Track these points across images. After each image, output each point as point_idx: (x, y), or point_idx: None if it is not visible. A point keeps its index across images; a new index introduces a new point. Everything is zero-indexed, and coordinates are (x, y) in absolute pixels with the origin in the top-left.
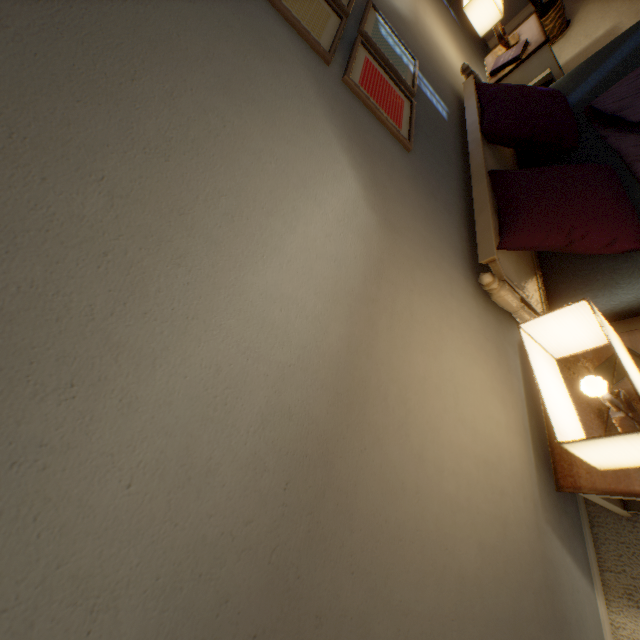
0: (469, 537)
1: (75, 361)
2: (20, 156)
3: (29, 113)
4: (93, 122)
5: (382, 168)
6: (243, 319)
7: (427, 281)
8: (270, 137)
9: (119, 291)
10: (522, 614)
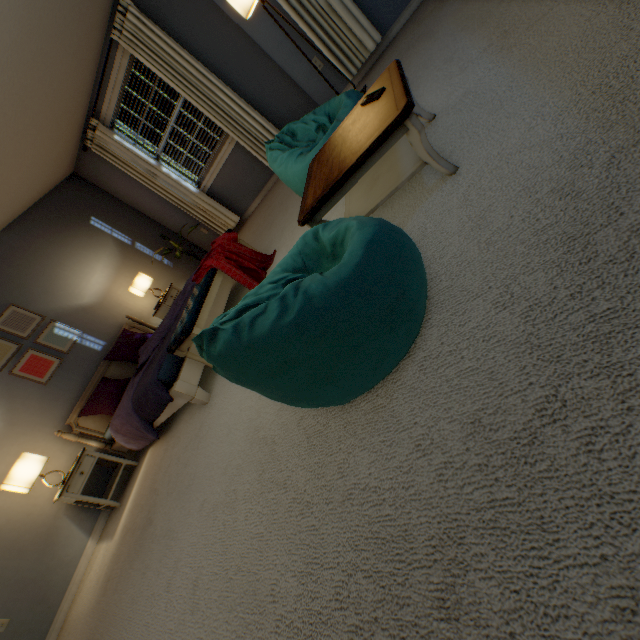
0: (4, 517)
1: None
2: None
3: None
4: None
5: (20, 401)
6: None
7: (28, 438)
8: None
9: None
10: (23, 538)
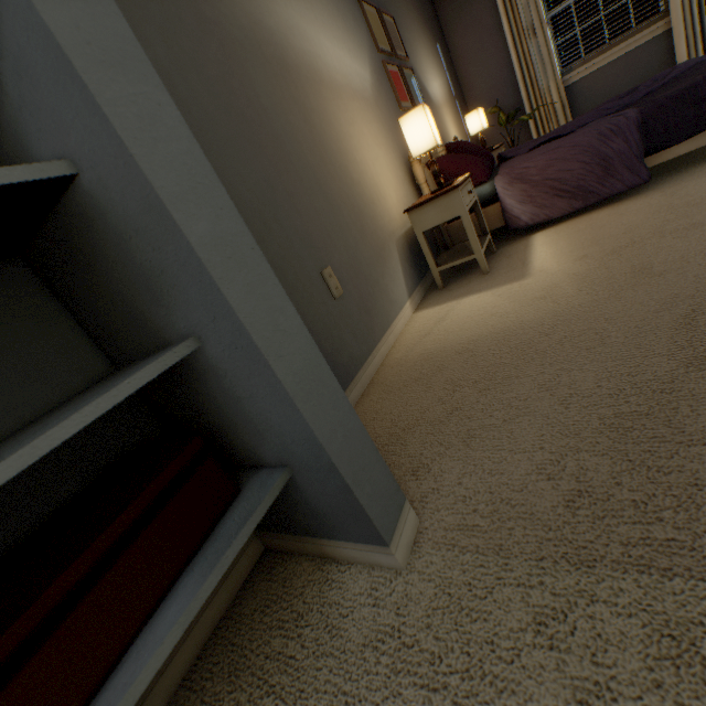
0: (357, 174)
1: None
2: None
3: None
4: None
5: (384, 94)
6: (316, 37)
7: (384, 133)
8: (345, 32)
9: None
10: (366, 219)
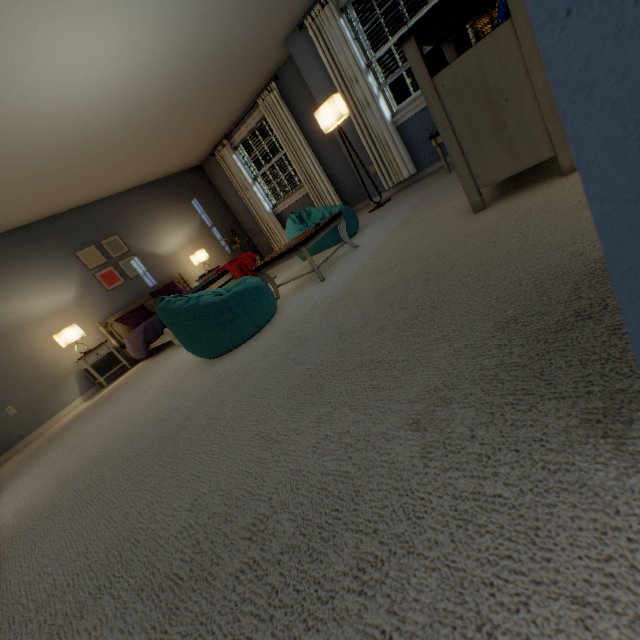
0: (46, 355)
1: (1, 301)
2: (9, 282)
3: (13, 277)
4: (21, 279)
5: (90, 294)
6: (25, 305)
7: (82, 318)
8: (54, 284)
9: (10, 297)
10: (48, 373)
